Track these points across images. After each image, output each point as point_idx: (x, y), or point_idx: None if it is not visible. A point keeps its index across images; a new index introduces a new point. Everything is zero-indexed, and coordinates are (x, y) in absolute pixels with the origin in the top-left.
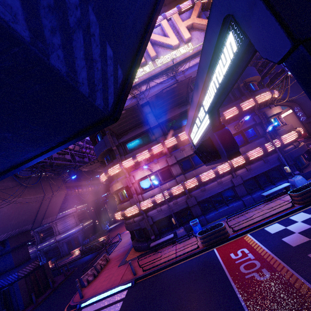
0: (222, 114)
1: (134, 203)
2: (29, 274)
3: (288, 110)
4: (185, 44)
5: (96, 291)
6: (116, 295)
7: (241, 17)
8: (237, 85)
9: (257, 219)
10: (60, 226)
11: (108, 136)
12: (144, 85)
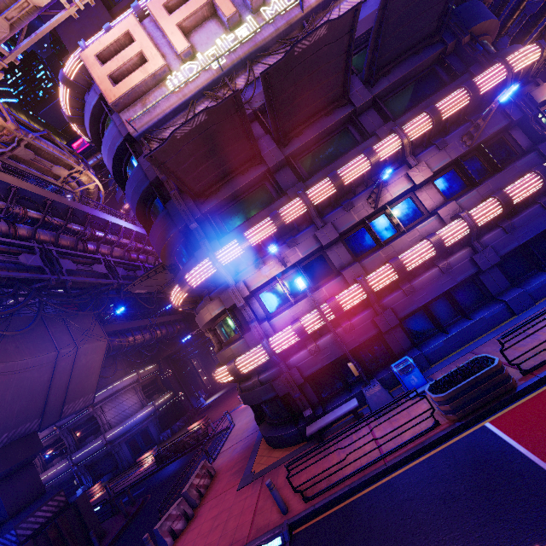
0: (434, 108)
1: (255, 343)
2: (45, 528)
3: None
4: None
5: None
6: None
7: None
8: (455, 44)
9: None
10: (110, 412)
11: (175, 201)
12: (241, 76)
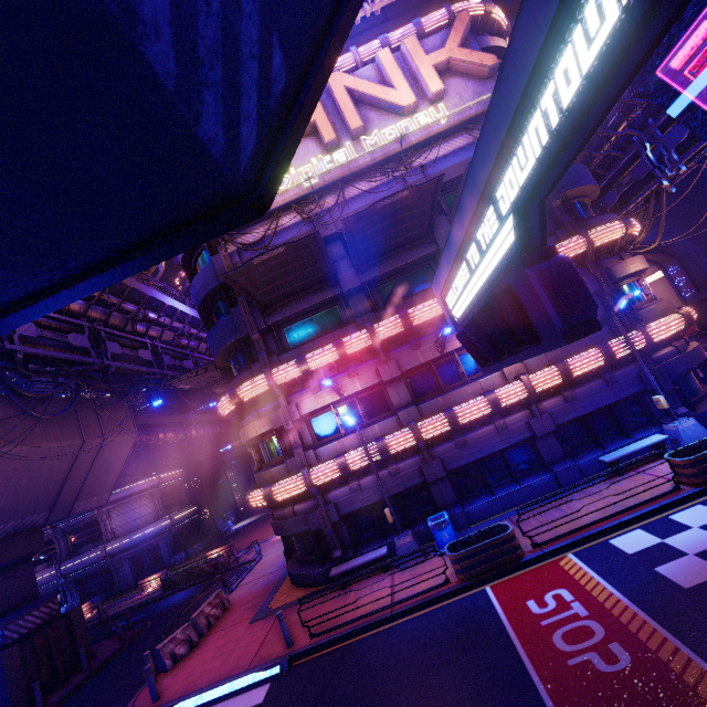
0: None
1: (296, 470)
2: (33, 635)
3: (654, 271)
4: (430, 105)
5: (194, 683)
6: (241, 695)
7: None
8: (547, 204)
9: (590, 518)
10: (118, 518)
11: (241, 308)
12: (331, 195)
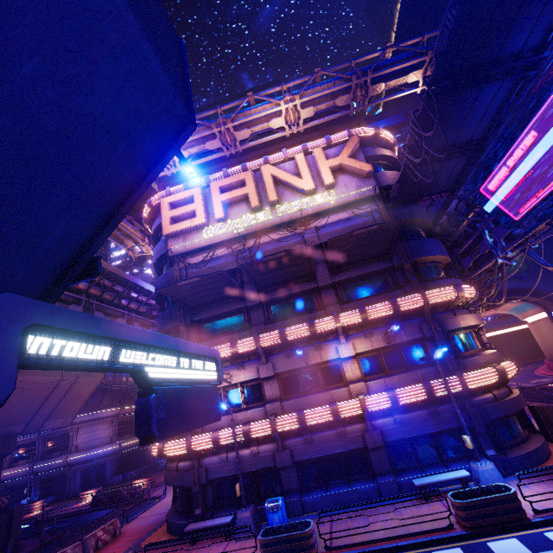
0: (364, 310)
1: (185, 434)
2: None
3: (540, 311)
4: (325, 190)
5: None
6: None
7: None
8: (401, 266)
9: (379, 534)
10: (83, 436)
11: (178, 306)
12: (252, 239)
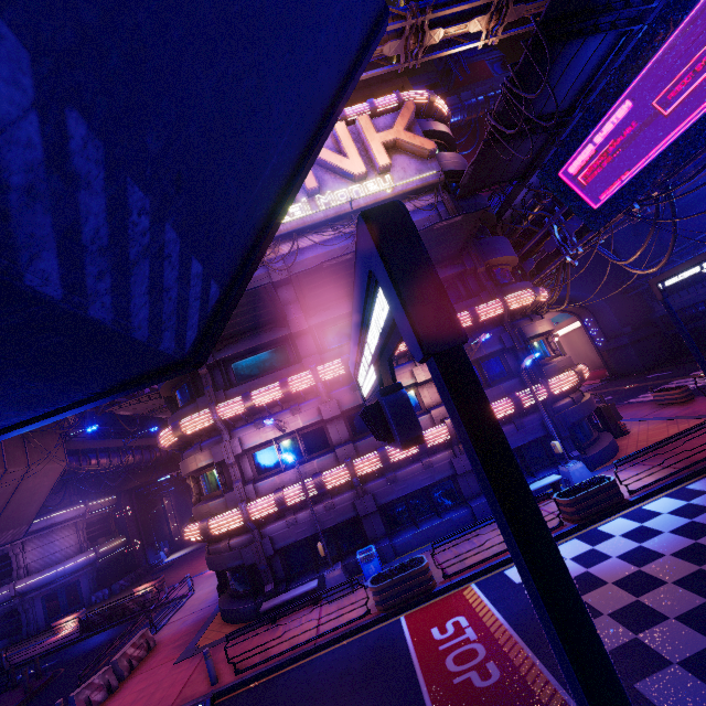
0: None
1: (234, 504)
2: None
3: (574, 321)
4: (378, 175)
5: None
6: None
7: (383, 287)
8: (474, 269)
9: (493, 550)
10: (34, 552)
11: None
12: (286, 243)
